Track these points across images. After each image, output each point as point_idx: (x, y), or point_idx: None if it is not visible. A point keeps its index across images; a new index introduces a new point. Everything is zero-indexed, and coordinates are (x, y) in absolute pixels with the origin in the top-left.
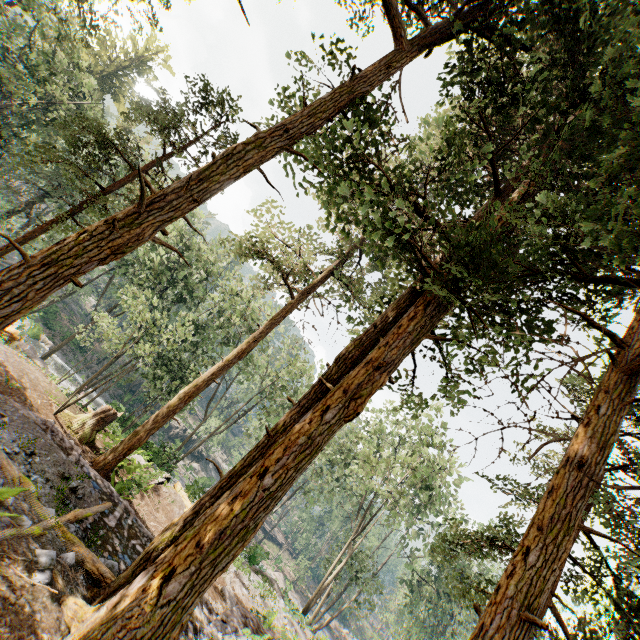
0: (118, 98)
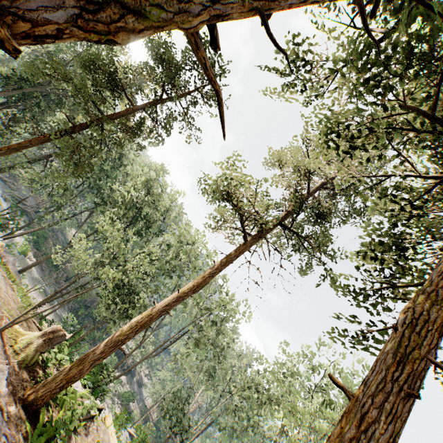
0: (123, 100)
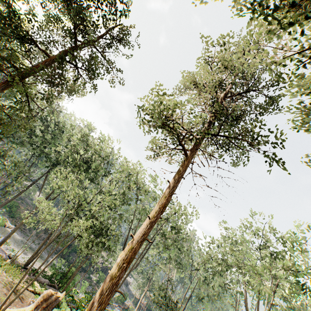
0: None
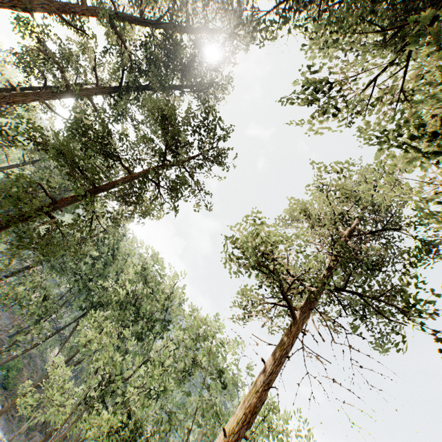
0: None
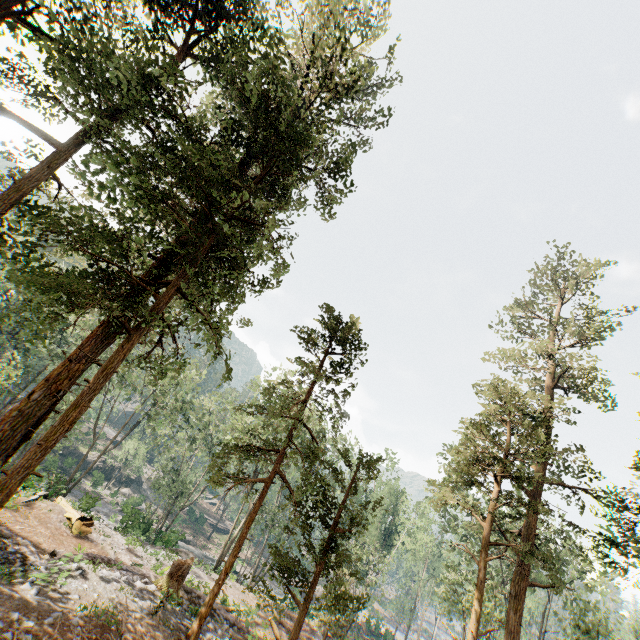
0: None
